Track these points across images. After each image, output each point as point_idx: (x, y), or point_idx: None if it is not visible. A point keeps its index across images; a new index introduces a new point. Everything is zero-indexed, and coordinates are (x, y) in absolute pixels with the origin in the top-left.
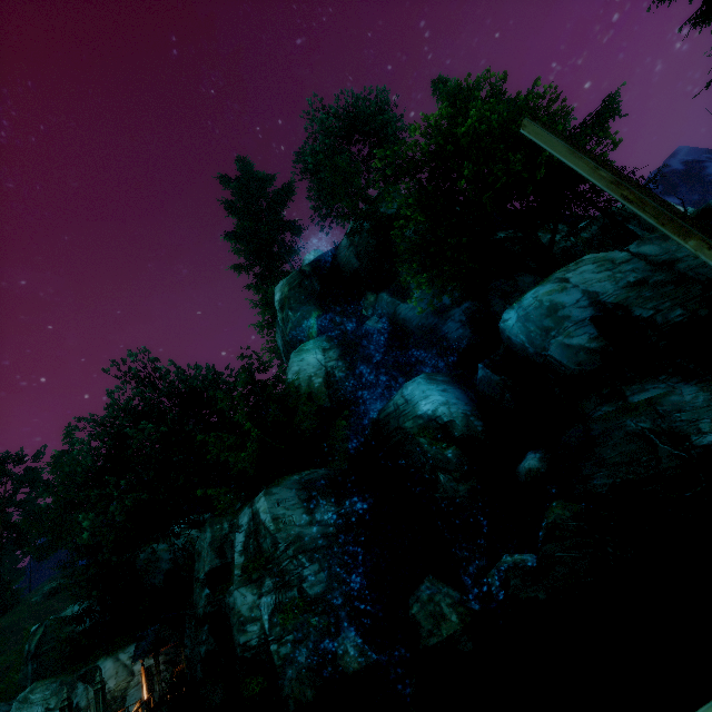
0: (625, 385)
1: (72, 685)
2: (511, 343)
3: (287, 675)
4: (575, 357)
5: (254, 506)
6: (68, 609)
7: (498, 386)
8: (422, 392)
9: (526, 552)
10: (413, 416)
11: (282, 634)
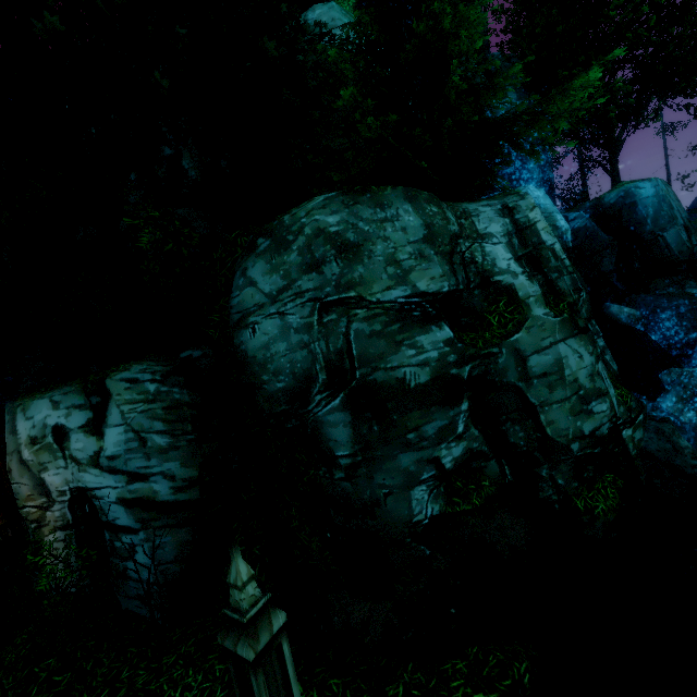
0: (688, 280)
1: None
2: (630, 210)
3: (678, 464)
4: (681, 246)
5: (520, 211)
6: None
7: (604, 240)
8: (552, 204)
9: (657, 371)
10: (554, 224)
11: (631, 416)
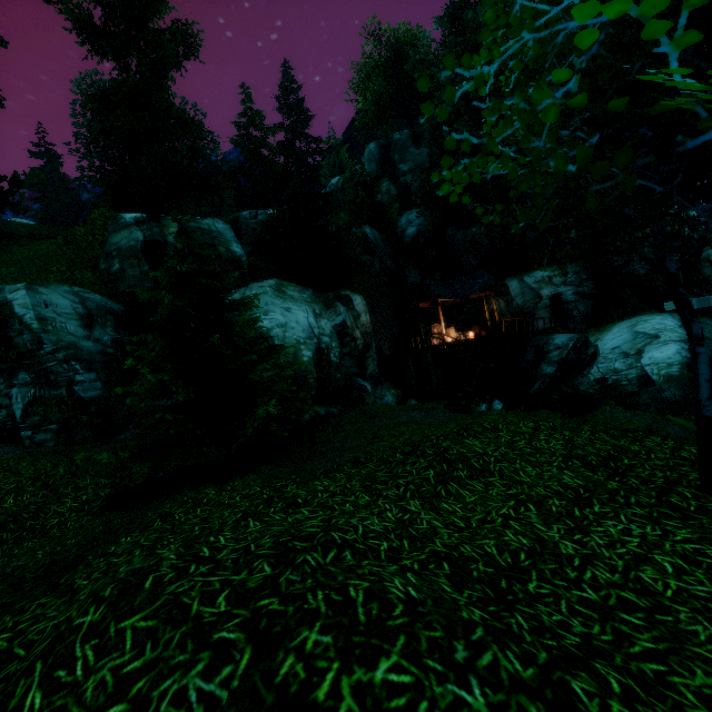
0: None
1: (324, 303)
2: None
3: None
4: None
5: (688, 213)
6: (203, 219)
7: None
8: None
9: None
10: None
11: None
